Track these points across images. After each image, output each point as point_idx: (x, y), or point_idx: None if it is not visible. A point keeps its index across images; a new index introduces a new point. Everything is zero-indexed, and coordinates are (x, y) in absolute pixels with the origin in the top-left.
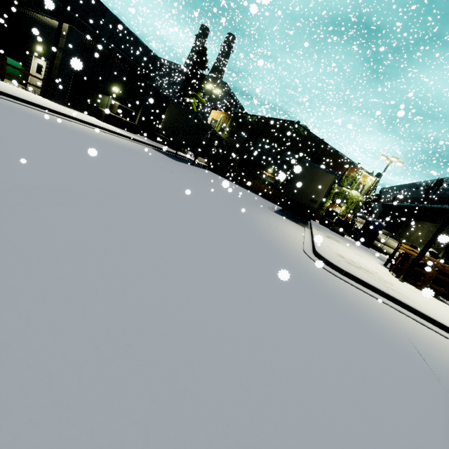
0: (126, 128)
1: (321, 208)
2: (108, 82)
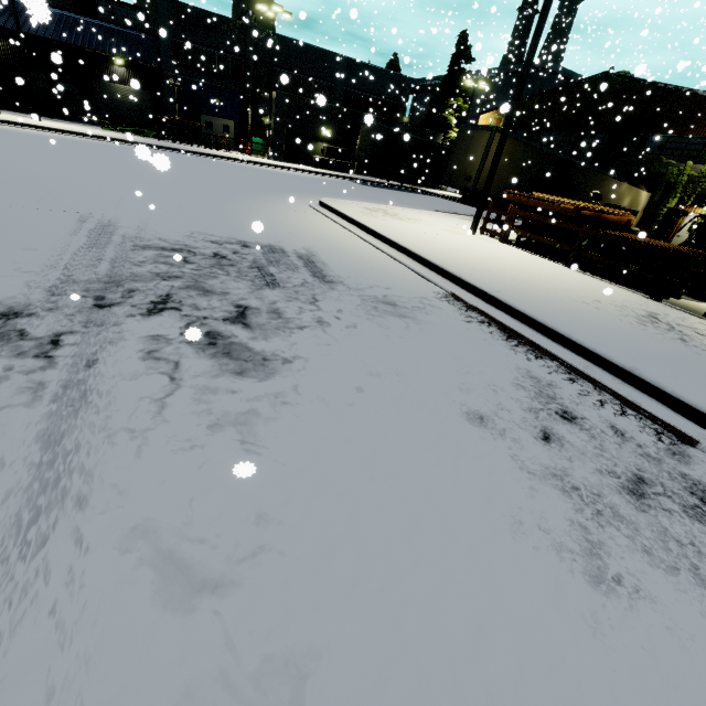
0: (340, 170)
1: (654, 219)
2: (318, 128)
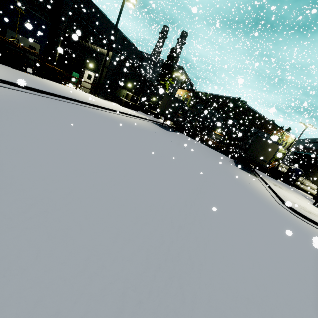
0: (133, 108)
1: None
2: (126, 81)
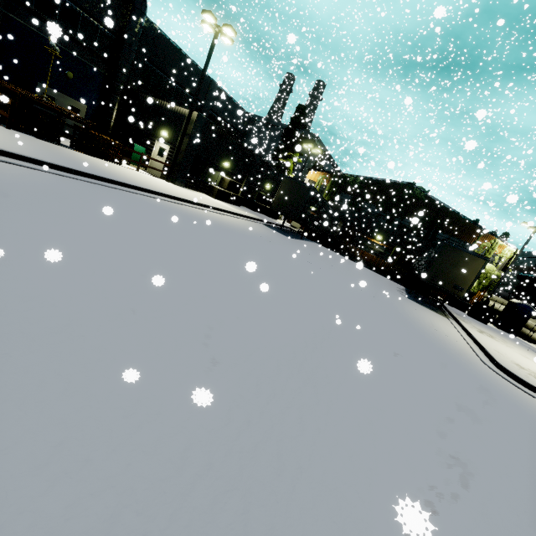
0: (232, 202)
1: None
2: (220, 158)
